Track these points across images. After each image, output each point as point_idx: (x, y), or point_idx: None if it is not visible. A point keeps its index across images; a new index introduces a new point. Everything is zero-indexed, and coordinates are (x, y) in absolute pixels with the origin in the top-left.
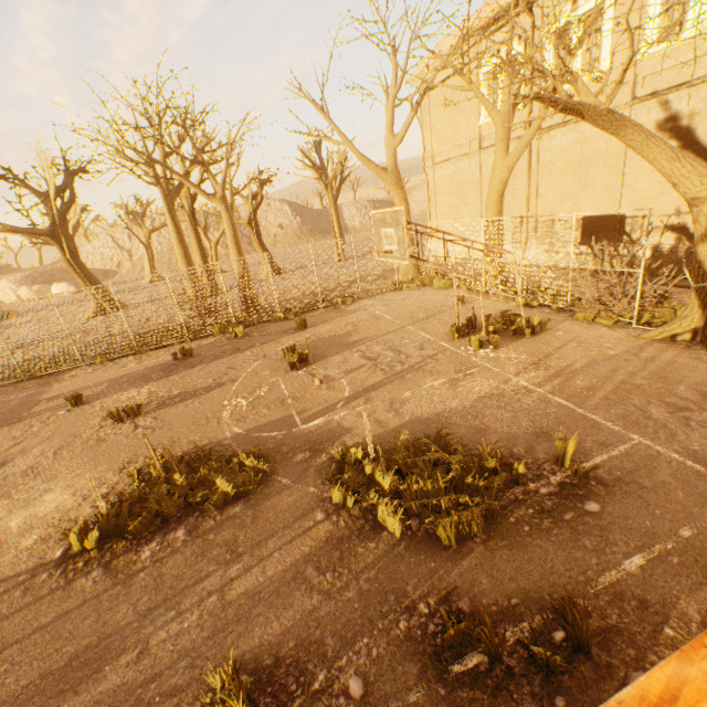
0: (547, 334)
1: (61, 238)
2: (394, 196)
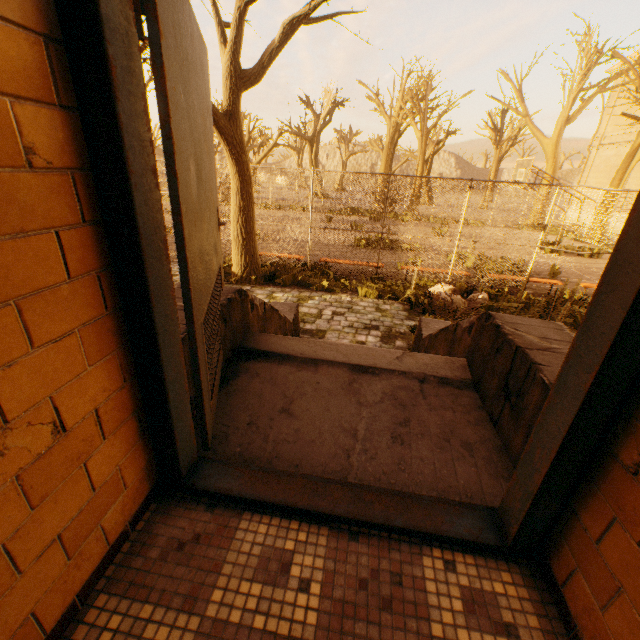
0: (600, 260)
1: (314, 144)
2: (547, 162)
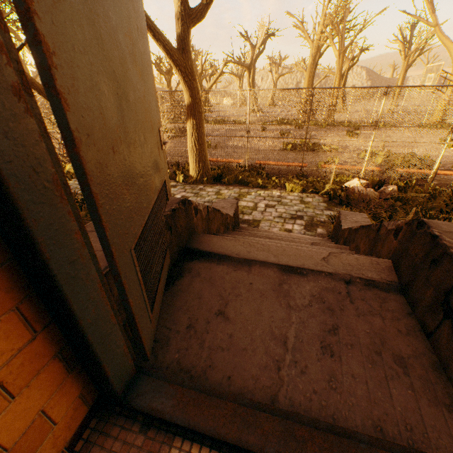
0: None
1: (251, 70)
2: None
